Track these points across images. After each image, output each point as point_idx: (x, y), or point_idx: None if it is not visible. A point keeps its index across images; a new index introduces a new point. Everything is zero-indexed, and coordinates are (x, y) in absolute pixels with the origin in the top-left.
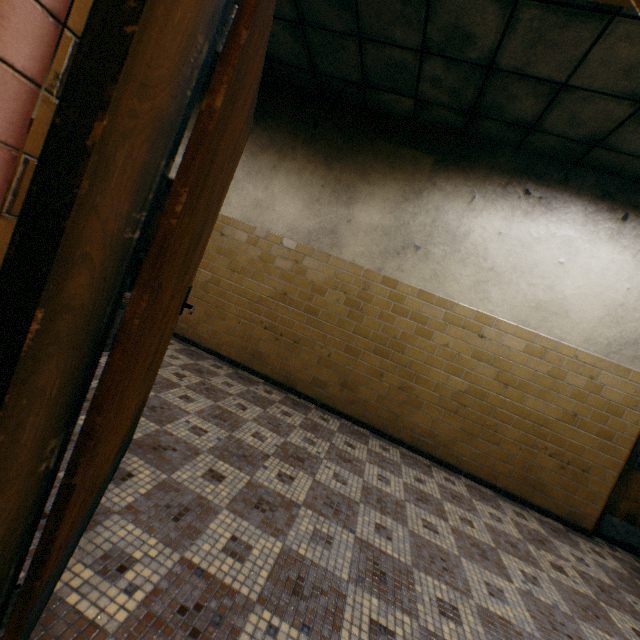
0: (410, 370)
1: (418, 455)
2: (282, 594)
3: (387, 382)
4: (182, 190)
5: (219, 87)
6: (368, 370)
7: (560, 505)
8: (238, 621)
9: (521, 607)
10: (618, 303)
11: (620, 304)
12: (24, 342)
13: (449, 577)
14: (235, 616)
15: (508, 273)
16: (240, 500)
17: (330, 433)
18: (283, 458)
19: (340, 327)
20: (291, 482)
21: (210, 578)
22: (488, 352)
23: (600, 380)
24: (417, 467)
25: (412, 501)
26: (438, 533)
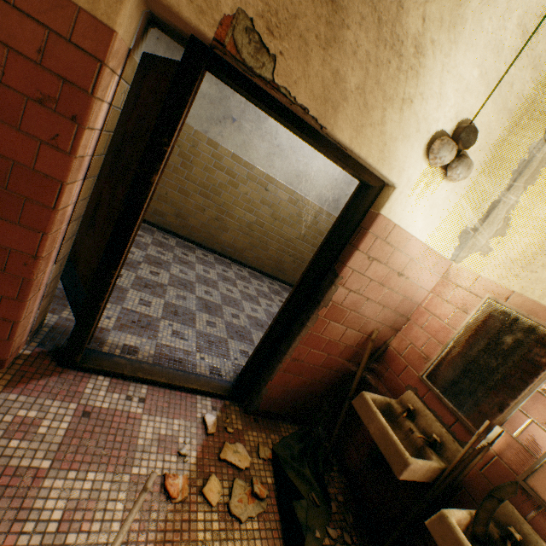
0: (223, 208)
1: (224, 258)
2: (171, 316)
3: (208, 215)
4: (160, 175)
5: (176, 138)
6: (195, 206)
7: (290, 278)
8: (157, 324)
9: (263, 314)
10: (335, 178)
11: (336, 179)
12: (131, 236)
13: (237, 307)
14: (155, 322)
15: (287, 151)
16: (136, 285)
17: (172, 248)
18: (149, 263)
19: (175, 174)
20: (159, 275)
21: (139, 313)
22: (269, 200)
23: (319, 219)
24: (224, 265)
25: (221, 281)
26: (233, 293)
